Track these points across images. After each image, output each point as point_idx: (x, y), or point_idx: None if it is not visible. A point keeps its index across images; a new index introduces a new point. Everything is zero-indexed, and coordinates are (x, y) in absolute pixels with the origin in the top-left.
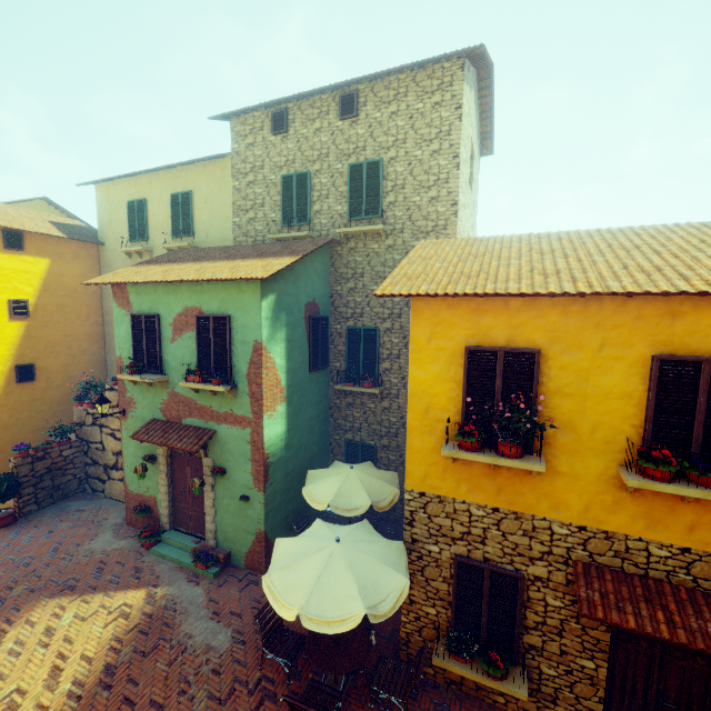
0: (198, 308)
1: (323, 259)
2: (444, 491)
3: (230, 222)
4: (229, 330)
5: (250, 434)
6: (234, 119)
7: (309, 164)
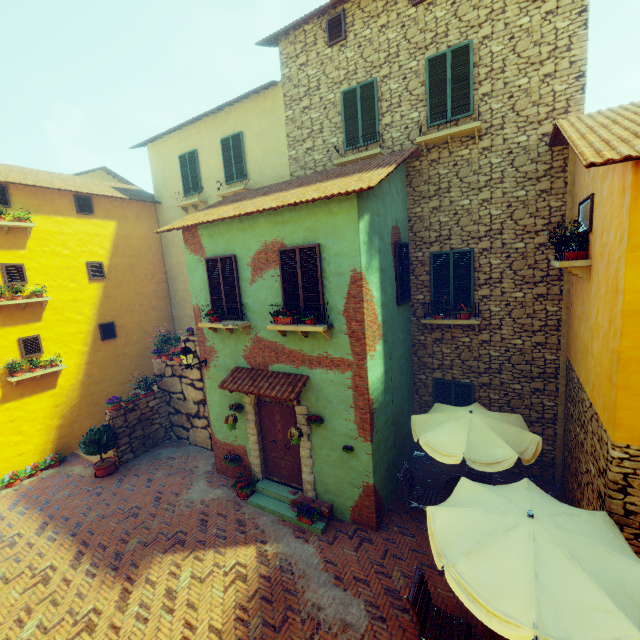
0: (279, 241)
1: (401, 177)
2: None
3: (285, 157)
4: (319, 261)
5: (351, 379)
6: (283, 40)
7: (374, 71)
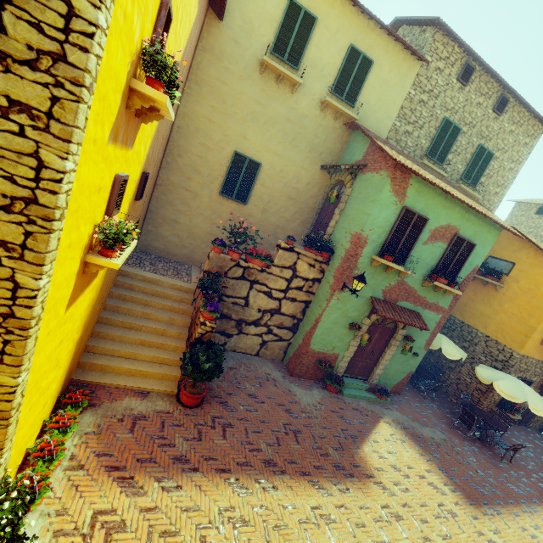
0: (457, 229)
1: None
2: (530, 354)
3: (391, 121)
4: (470, 254)
5: (440, 318)
6: (441, 33)
7: (462, 123)
